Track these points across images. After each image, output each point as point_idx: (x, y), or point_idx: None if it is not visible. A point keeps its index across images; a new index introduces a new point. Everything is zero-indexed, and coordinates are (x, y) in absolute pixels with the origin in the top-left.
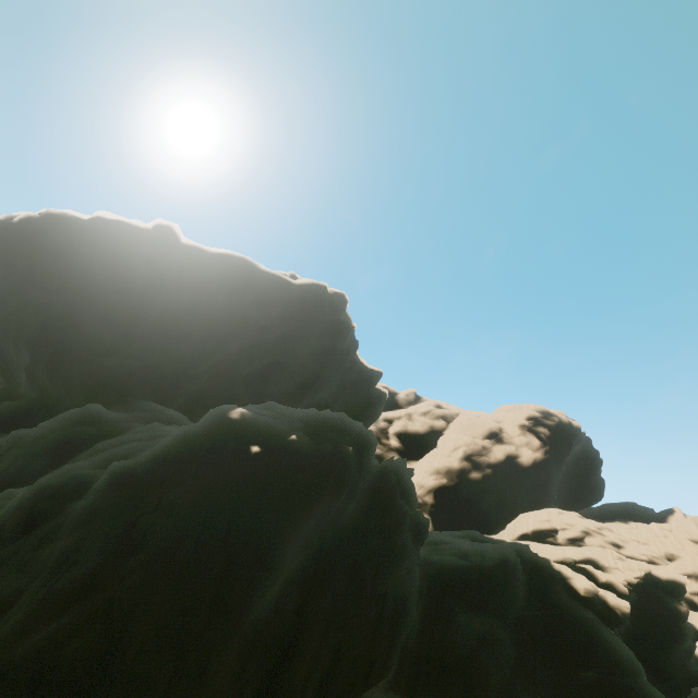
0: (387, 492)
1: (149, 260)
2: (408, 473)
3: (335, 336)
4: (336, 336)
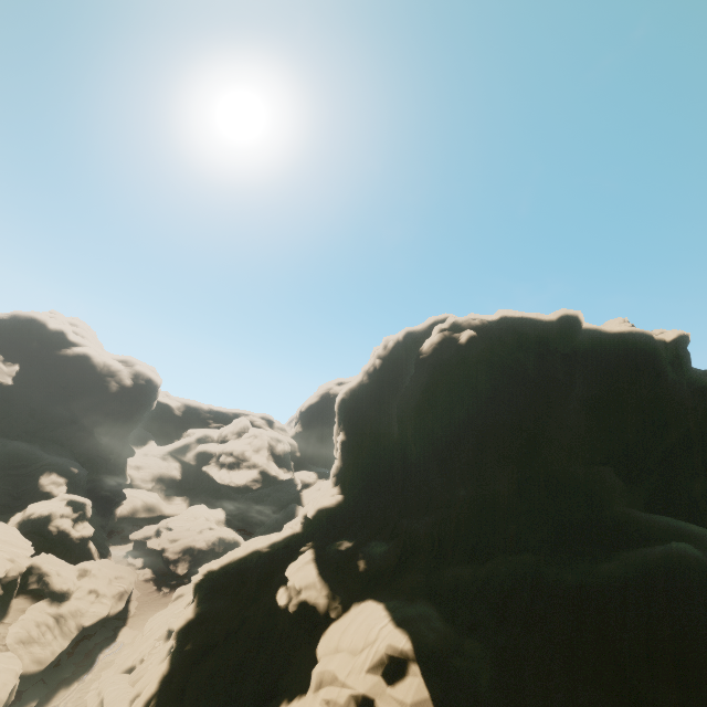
0: None
1: (563, 353)
2: None
3: None
4: None
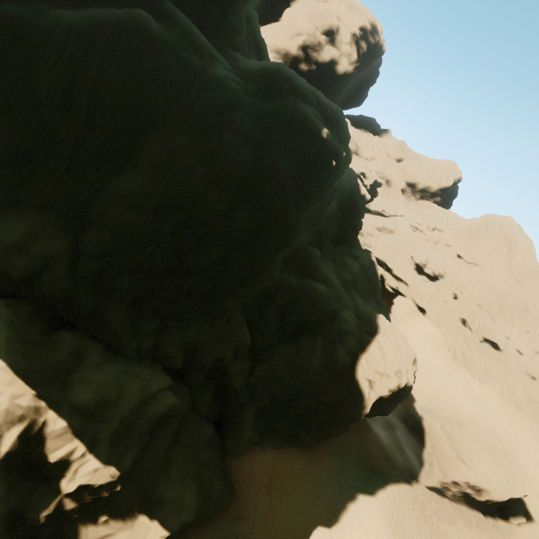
0: None
1: None
2: None
3: None
4: None
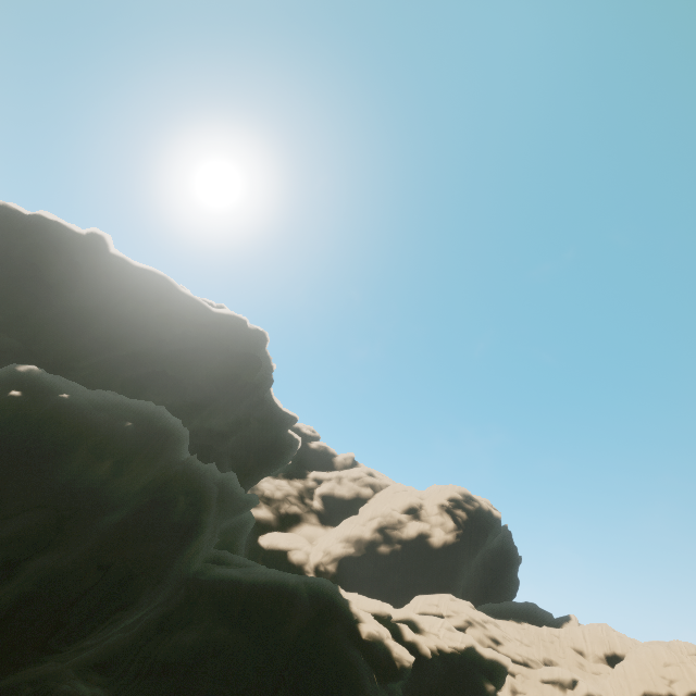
0: (164, 478)
1: (73, 259)
2: (248, 497)
3: (241, 366)
4: (242, 367)
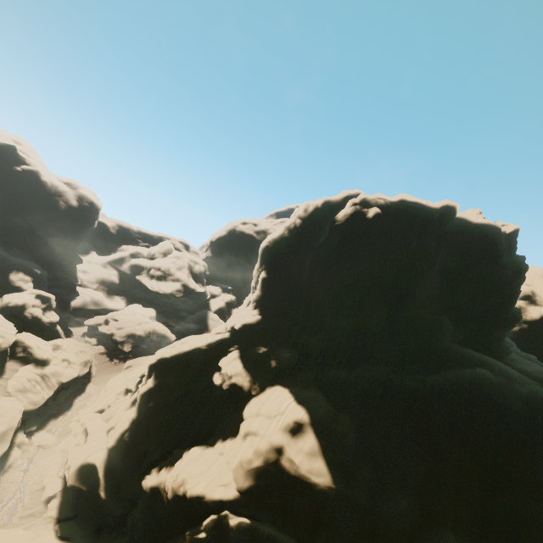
0: None
1: (437, 234)
2: None
3: None
4: None
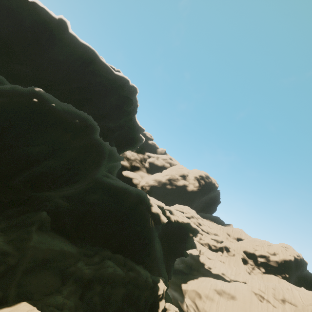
0: (89, 144)
1: (52, 32)
2: (120, 157)
3: (124, 102)
4: (124, 103)
